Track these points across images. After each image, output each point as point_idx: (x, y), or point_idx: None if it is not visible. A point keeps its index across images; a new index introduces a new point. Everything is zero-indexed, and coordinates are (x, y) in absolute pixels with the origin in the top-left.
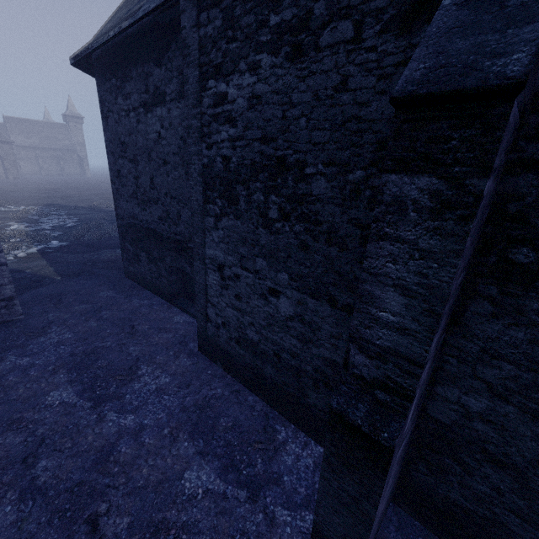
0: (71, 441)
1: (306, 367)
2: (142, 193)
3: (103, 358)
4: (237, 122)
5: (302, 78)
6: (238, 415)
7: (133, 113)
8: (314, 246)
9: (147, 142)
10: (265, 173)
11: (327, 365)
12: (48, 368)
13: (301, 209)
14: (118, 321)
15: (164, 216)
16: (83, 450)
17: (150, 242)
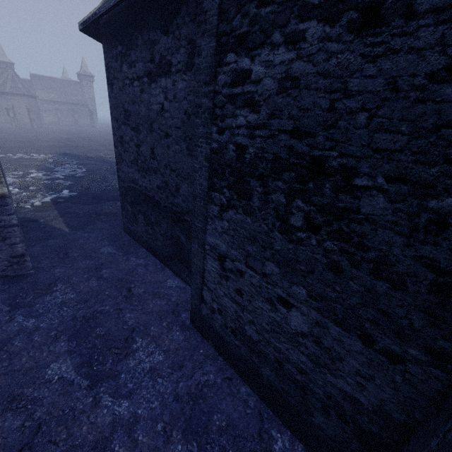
0: (66, 431)
1: (315, 388)
2: (143, 161)
3: (101, 325)
4: (261, 107)
5: (372, 58)
6: (232, 412)
7: (137, 82)
8: (351, 271)
9: (150, 113)
10: (292, 172)
11: (345, 399)
12: (51, 333)
13: (338, 225)
14: (116, 281)
15: (163, 186)
16: (77, 444)
17: (148, 207)
